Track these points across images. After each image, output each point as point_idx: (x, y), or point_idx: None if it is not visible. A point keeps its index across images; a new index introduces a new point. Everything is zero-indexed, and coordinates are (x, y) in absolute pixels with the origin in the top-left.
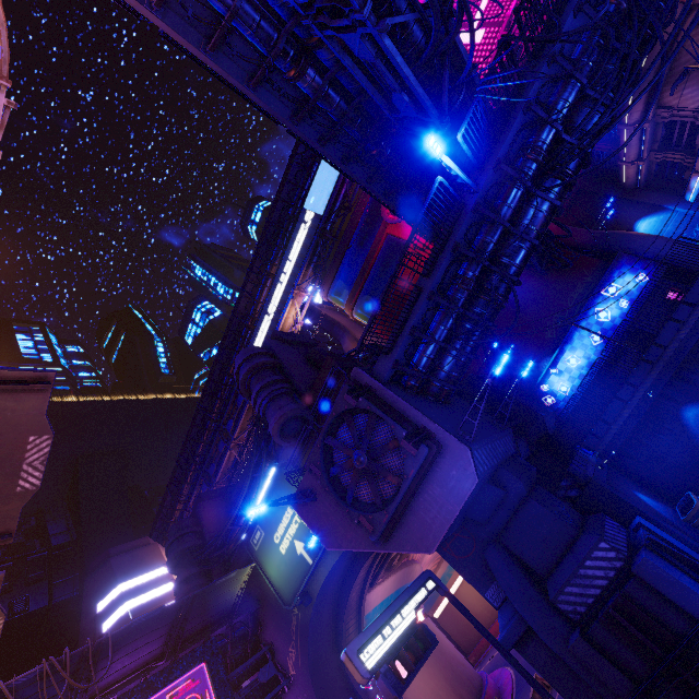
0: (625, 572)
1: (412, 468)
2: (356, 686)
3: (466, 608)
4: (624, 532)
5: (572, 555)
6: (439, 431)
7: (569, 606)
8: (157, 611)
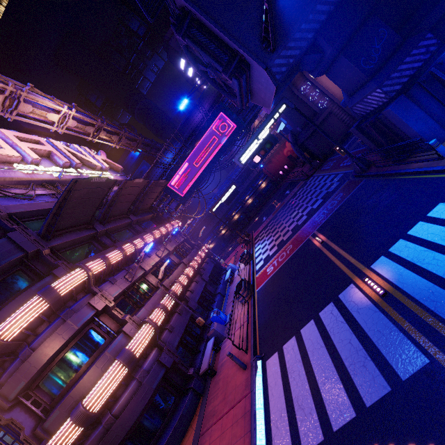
0: (386, 106)
1: (235, 88)
2: (298, 94)
3: (304, 114)
4: (429, 54)
5: (363, 91)
6: (245, 56)
7: (357, 112)
8: (187, 115)
